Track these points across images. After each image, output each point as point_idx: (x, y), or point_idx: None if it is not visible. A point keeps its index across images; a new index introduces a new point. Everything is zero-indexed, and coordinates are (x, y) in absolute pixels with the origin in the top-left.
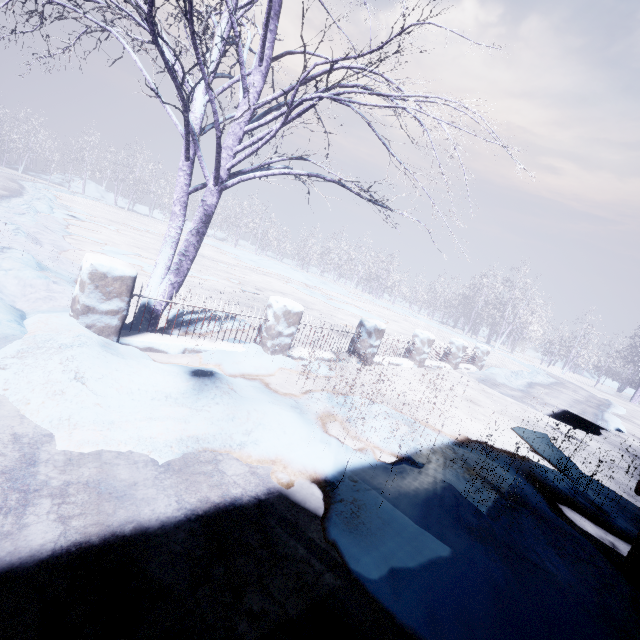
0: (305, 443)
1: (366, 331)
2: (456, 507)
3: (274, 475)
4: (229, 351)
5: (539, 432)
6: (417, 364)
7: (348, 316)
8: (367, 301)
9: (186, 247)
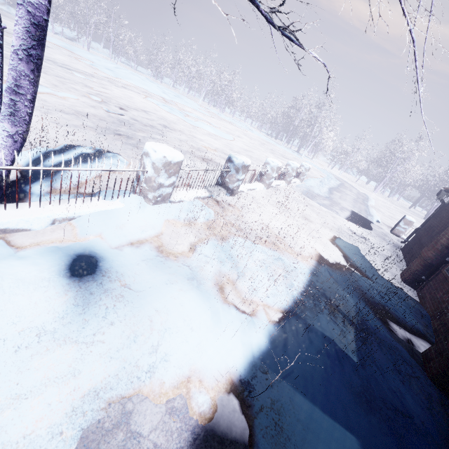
0: (212, 334)
1: (234, 167)
2: (342, 369)
3: (193, 402)
4: (108, 211)
5: (353, 244)
6: (266, 187)
7: (205, 135)
8: (214, 115)
9: (15, 79)
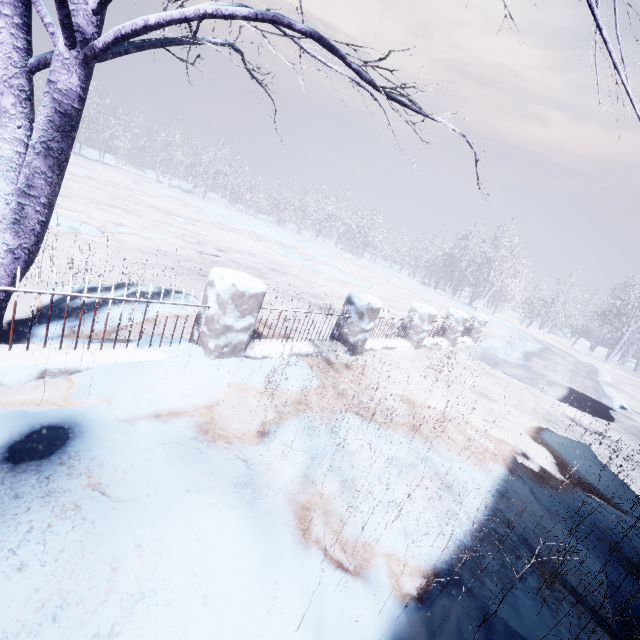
0: (251, 618)
1: (356, 311)
2: None
3: None
4: (139, 364)
5: (578, 443)
6: (414, 345)
7: (329, 281)
8: (348, 261)
9: (27, 178)
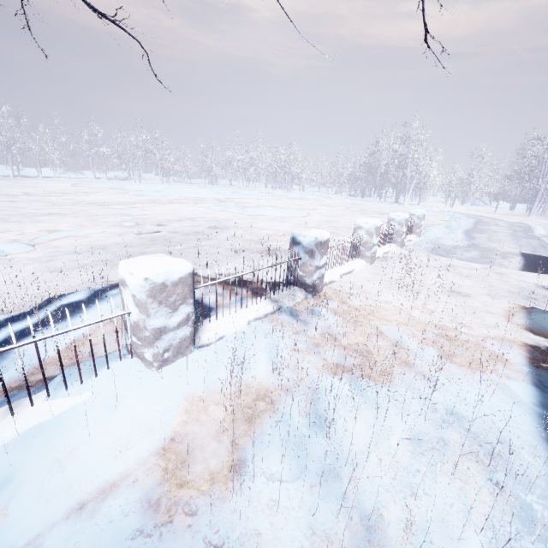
0: None
1: (304, 250)
2: None
3: None
4: (54, 421)
5: None
6: (369, 261)
7: (269, 221)
8: (280, 197)
9: None
